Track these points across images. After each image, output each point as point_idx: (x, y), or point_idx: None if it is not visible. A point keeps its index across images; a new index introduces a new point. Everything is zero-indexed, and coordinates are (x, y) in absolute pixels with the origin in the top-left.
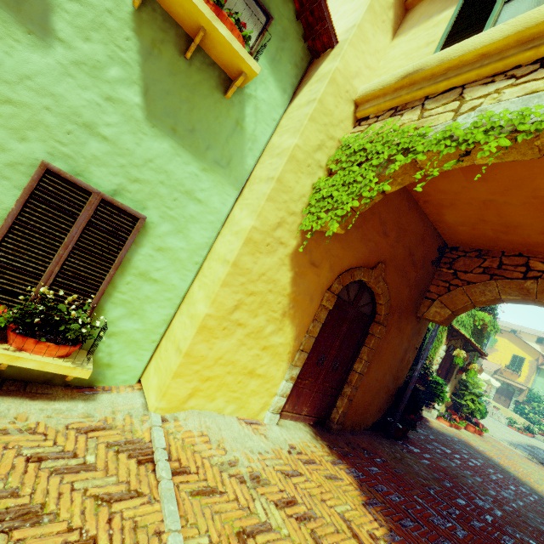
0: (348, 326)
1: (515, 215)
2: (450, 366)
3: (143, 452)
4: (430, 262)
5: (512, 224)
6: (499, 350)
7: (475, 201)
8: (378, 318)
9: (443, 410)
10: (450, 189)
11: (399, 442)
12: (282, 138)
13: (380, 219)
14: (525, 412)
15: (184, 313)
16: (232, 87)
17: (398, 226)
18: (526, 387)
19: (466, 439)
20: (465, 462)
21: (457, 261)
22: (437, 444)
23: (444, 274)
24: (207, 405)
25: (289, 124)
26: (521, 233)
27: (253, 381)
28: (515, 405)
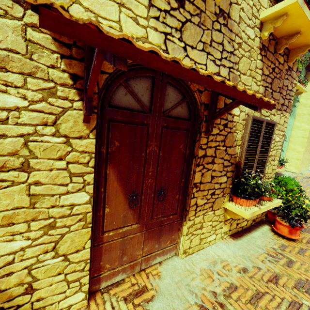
0: None
1: None
2: None
3: (308, 178)
4: None
5: None
6: None
7: None
8: None
9: None
10: None
11: None
12: (307, 101)
13: None
14: None
15: (291, 152)
16: (298, 96)
17: None
18: None
19: None
20: None
21: None
22: None
23: None
24: (302, 169)
25: (308, 96)
26: None
27: (307, 161)
28: None
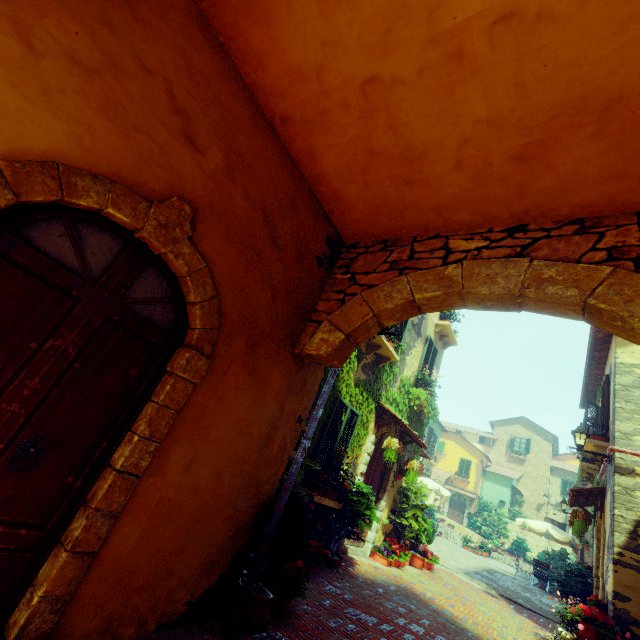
0: (82, 341)
1: (415, 120)
2: (385, 469)
3: None
4: (314, 257)
5: (415, 153)
6: (448, 455)
7: (351, 90)
8: (190, 336)
9: (380, 540)
10: (308, 62)
11: (259, 636)
12: None
13: (172, 98)
14: (478, 526)
15: None
16: None
17: (228, 146)
18: (476, 494)
19: (409, 582)
20: (398, 638)
21: (357, 260)
22: (354, 610)
23: (338, 281)
24: None
25: None
26: (430, 176)
27: None
28: (468, 518)
